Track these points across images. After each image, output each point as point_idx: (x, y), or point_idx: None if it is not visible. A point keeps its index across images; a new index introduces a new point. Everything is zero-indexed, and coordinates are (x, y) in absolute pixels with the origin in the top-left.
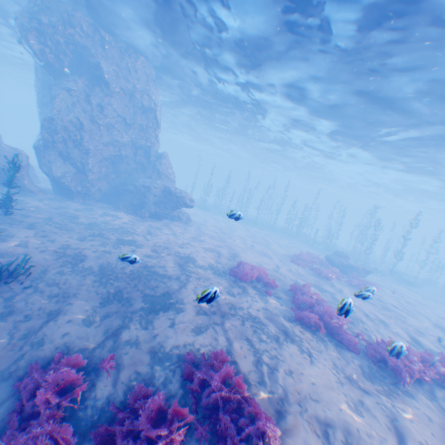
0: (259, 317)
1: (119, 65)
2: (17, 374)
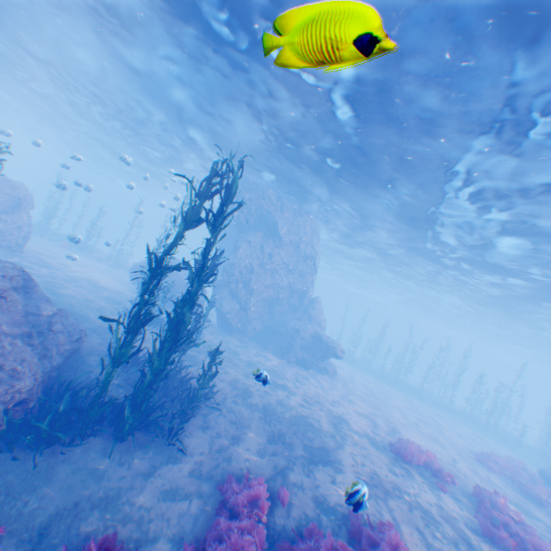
0: (430, 511)
1: (291, 222)
2: (216, 477)
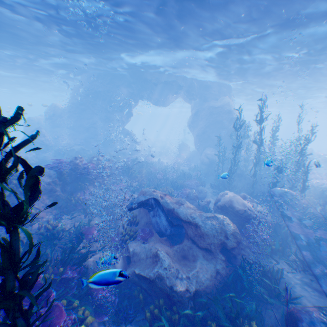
0: None
1: None
2: None
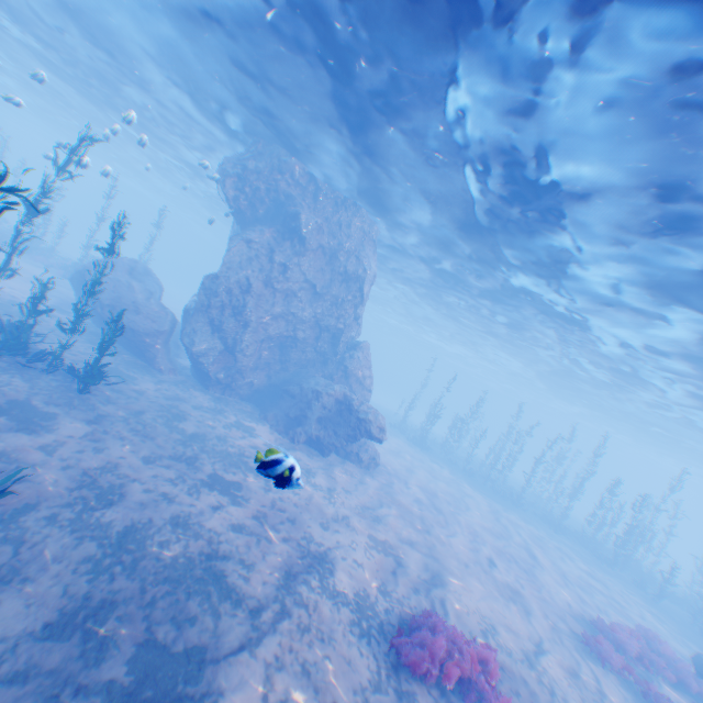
0: None
1: (328, 217)
2: None
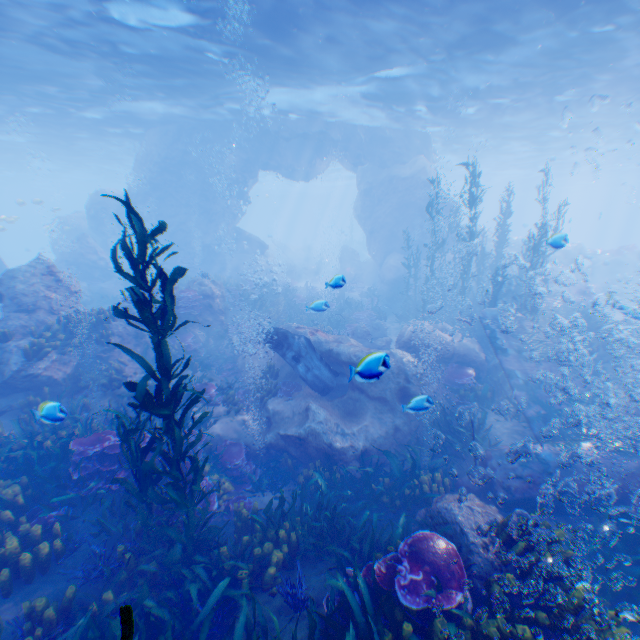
0: None
1: None
2: None
